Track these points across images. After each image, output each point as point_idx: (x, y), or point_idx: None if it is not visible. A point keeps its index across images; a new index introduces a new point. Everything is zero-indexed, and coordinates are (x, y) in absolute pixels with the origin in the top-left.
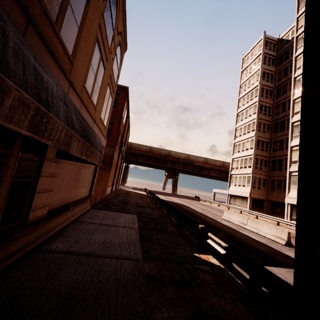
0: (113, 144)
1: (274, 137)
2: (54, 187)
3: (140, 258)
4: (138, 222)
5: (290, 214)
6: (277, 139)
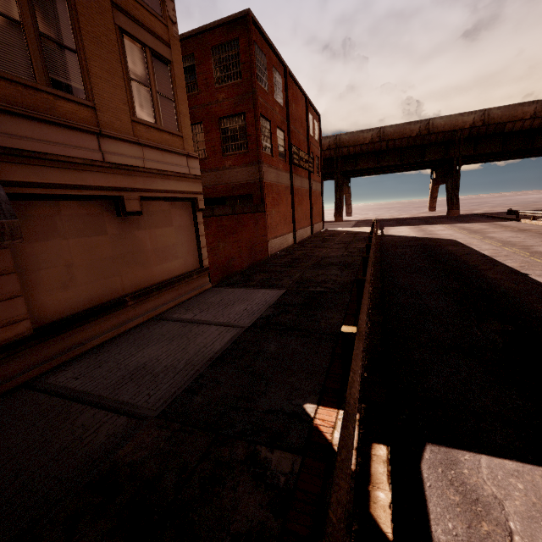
0: (257, 156)
1: None
2: (43, 284)
3: (155, 411)
4: (266, 309)
5: None
6: None
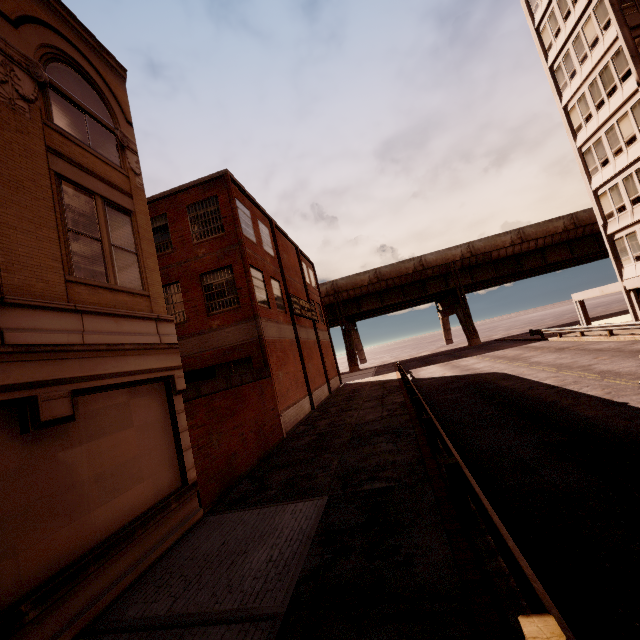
0: (252, 311)
1: None
2: None
3: None
4: (308, 552)
5: None
6: None
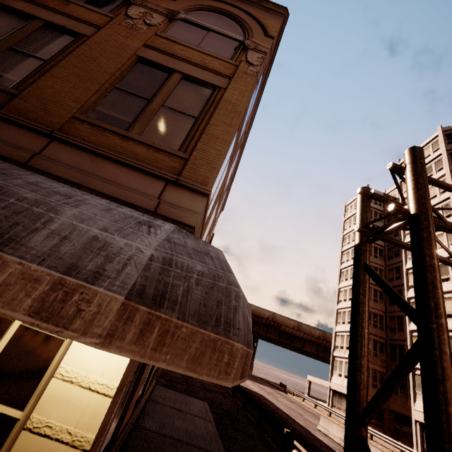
0: None
1: (389, 310)
2: None
3: None
4: (212, 413)
5: (421, 441)
6: (394, 314)
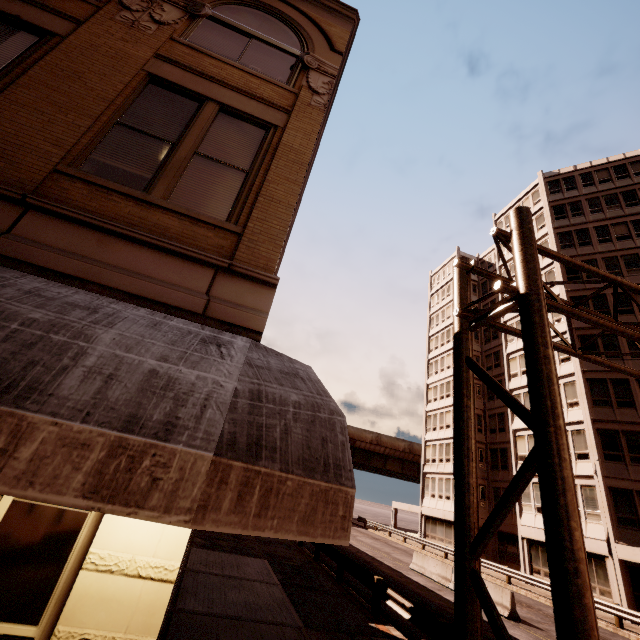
0: None
1: (489, 407)
2: None
3: (301, 625)
4: (275, 574)
5: (528, 560)
6: (494, 412)
